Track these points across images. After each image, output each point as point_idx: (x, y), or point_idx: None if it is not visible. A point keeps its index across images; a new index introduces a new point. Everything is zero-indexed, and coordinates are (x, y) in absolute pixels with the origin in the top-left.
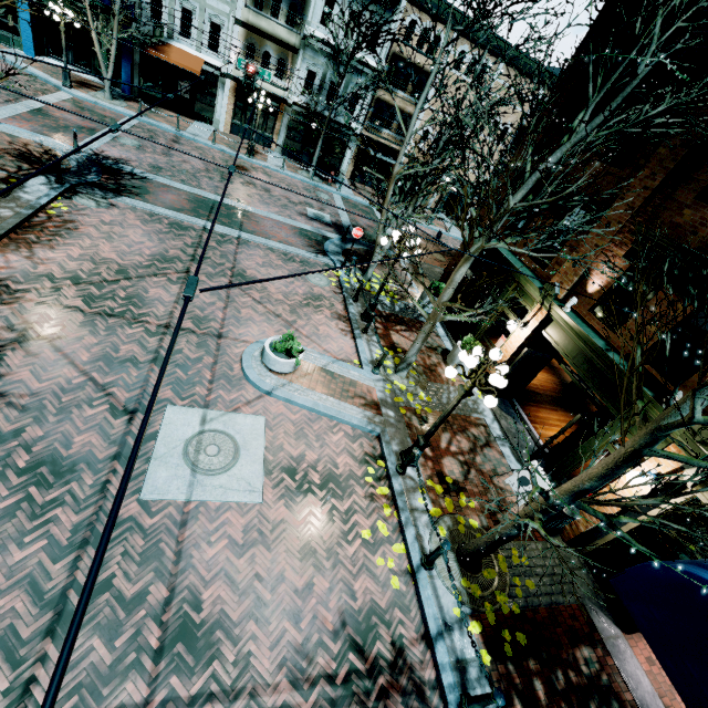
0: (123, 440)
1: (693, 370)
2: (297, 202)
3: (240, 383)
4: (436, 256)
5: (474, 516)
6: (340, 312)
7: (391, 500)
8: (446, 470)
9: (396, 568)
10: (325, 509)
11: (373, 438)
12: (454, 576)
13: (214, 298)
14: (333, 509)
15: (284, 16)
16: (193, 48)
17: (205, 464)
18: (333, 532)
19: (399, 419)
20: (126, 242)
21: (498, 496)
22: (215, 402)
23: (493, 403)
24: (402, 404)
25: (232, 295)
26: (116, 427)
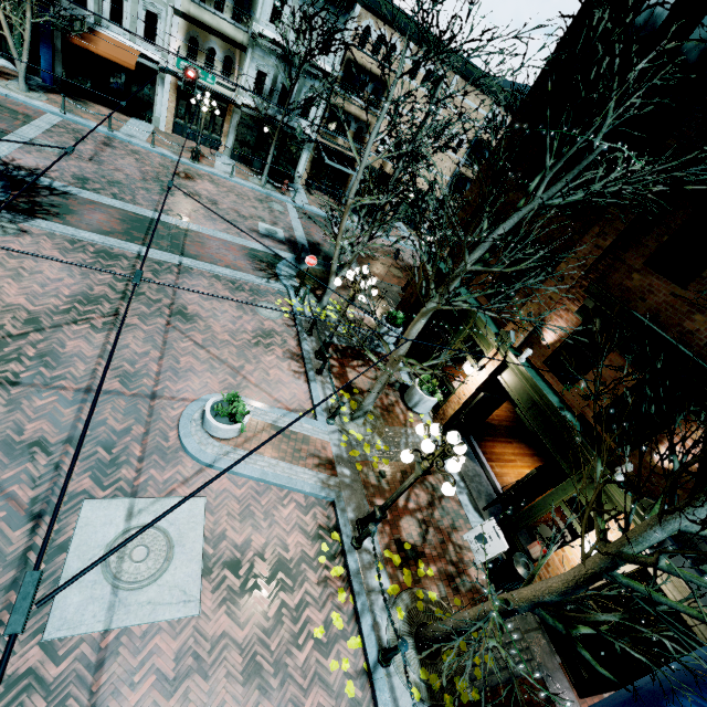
0: (23, 559)
1: (638, 419)
2: (247, 216)
3: (176, 456)
4: (394, 271)
5: (432, 586)
6: (293, 350)
7: (346, 582)
8: (404, 534)
9: (351, 669)
10: (273, 608)
11: (327, 505)
12: (412, 669)
13: (147, 346)
14: (282, 606)
15: (230, 10)
16: (125, 37)
17: (130, 574)
18: (282, 637)
19: (356, 478)
20: (39, 281)
21: (456, 556)
22: (145, 486)
23: (452, 492)
24: (358, 458)
25: (170, 340)
26: (15, 542)
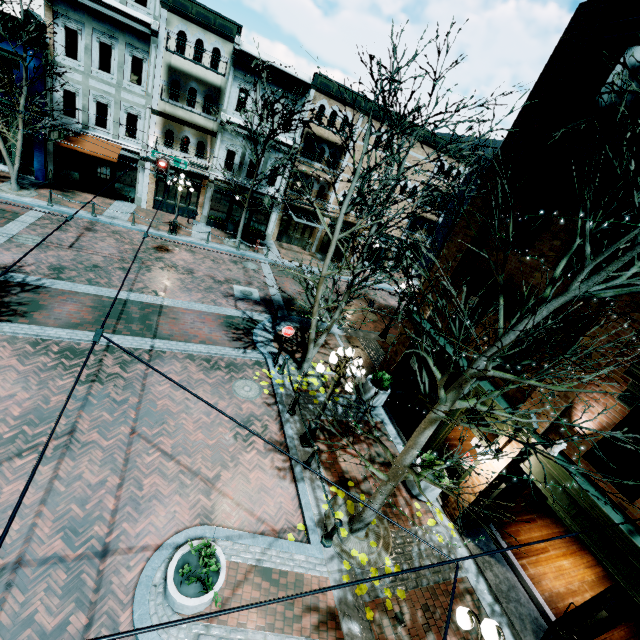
0: None
1: None
2: (222, 281)
3: None
4: (368, 315)
5: None
6: (275, 437)
7: None
8: None
9: None
10: None
11: None
12: None
13: (105, 470)
14: None
15: (201, 105)
16: (110, 136)
17: None
18: None
19: (368, 637)
20: None
21: None
22: None
23: None
24: (366, 597)
25: (133, 456)
26: None
